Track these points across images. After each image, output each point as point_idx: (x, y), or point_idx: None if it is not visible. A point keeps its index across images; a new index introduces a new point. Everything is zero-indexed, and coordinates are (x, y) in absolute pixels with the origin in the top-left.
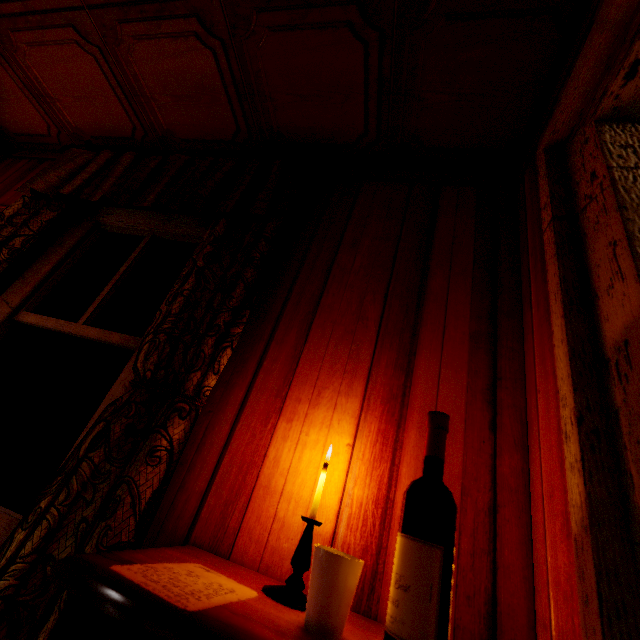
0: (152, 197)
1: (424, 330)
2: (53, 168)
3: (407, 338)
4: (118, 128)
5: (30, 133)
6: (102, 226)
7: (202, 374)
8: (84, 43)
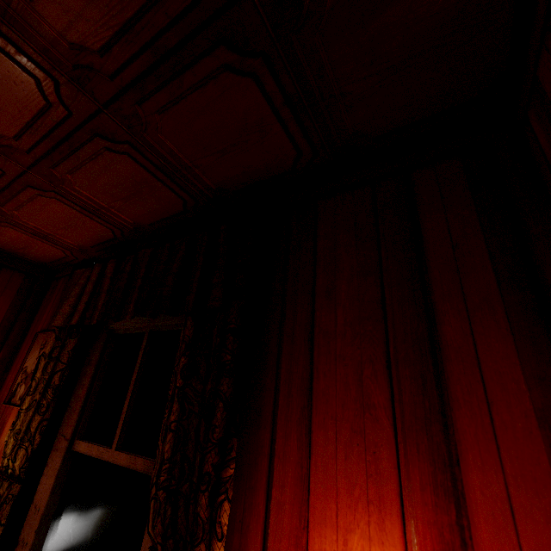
0: (131, 307)
1: (459, 416)
2: (67, 295)
3: (438, 434)
4: (102, 235)
5: (56, 259)
6: (114, 332)
7: (206, 545)
8: (43, 193)
